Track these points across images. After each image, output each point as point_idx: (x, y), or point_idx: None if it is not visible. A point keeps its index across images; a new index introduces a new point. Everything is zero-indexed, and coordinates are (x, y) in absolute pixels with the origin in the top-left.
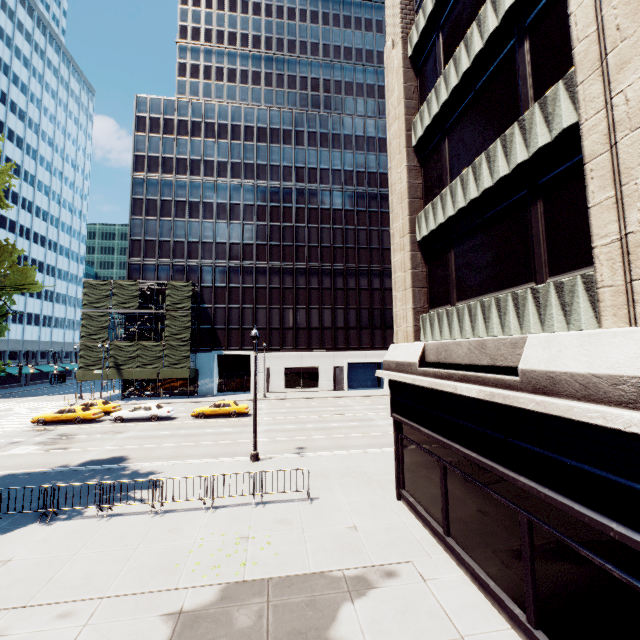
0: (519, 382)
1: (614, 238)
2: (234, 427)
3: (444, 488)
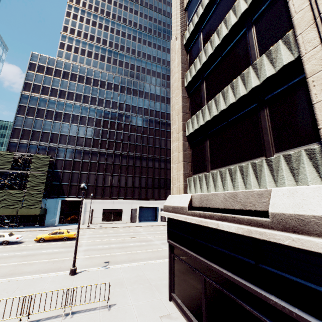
0: (270, 222)
1: None
2: (63, 248)
3: (204, 296)
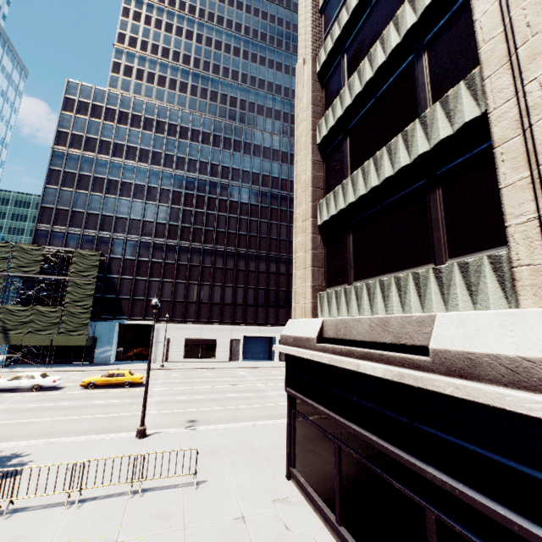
0: (430, 362)
1: (531, 217)
2: (125, 398)
3: (338, 471)
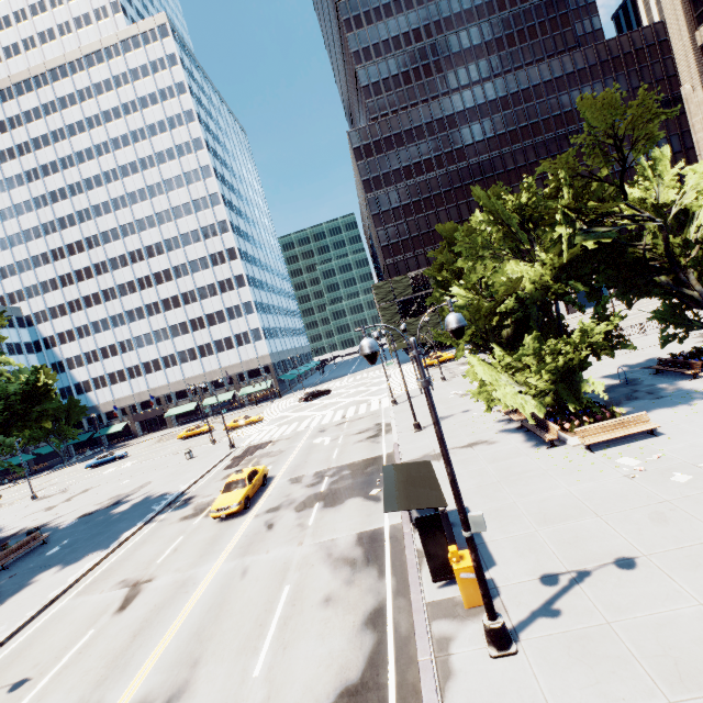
0: None
1: None
2: None
3: None
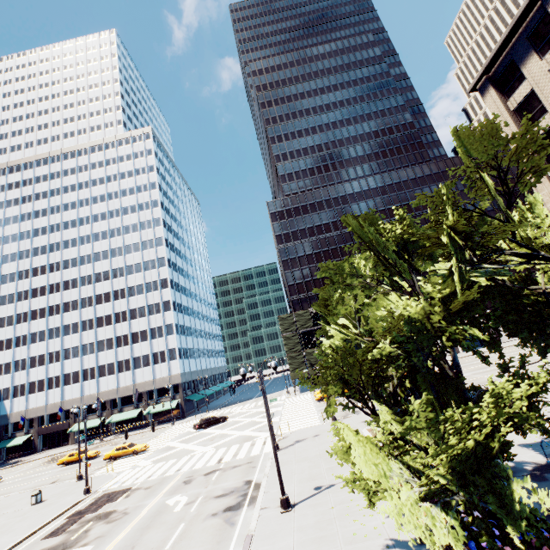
0: None
1: None
2: None
3: None
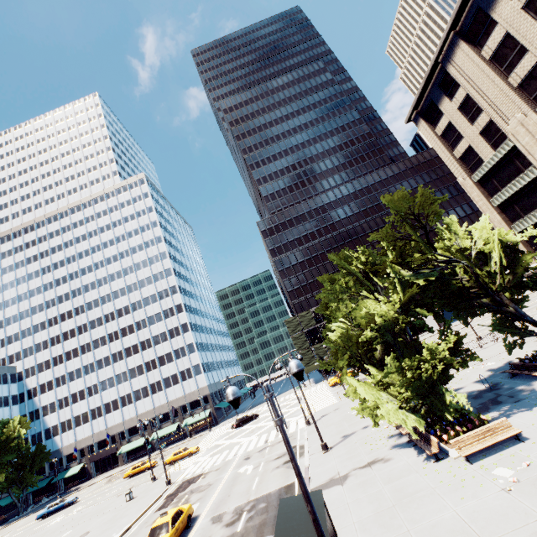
0: None
1: None
2: None
3: None
